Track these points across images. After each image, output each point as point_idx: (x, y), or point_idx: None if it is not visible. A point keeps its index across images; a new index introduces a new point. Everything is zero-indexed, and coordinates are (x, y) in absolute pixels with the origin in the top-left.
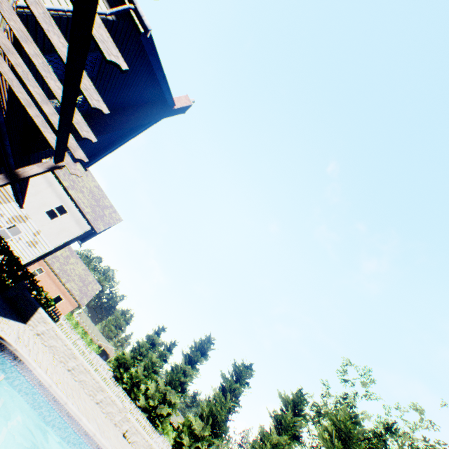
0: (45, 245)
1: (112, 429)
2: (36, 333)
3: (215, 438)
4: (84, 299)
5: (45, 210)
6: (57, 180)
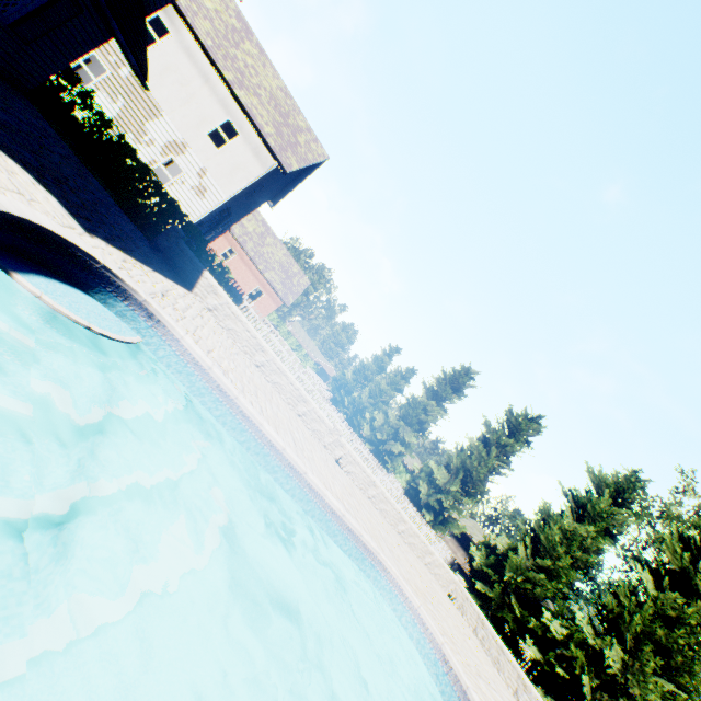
0: (217, 195)
1: (319, 450)
2: (206, 308)
3: (465, 497)
4: (289, 296)
5: (207, 131)
6: (214, 69)
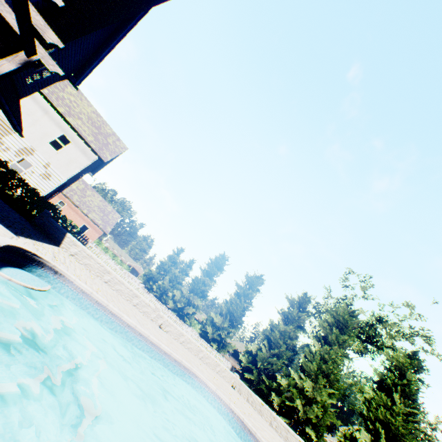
0: (59, 178)
1: (150, 323)
2: (70, 254)
3: (232, 328)
4: (107, 227)
5: (48, 141)
6: (51, 106)
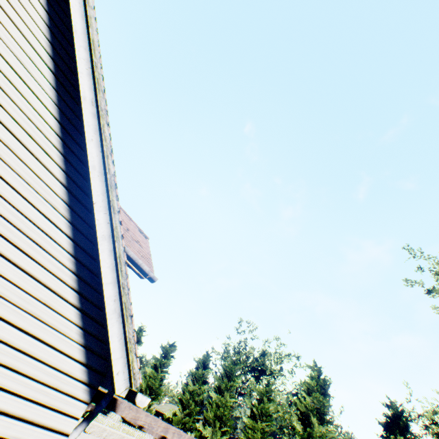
0: None
1: None
2: None
3: (153, 401)
4: None
5: None
6: None
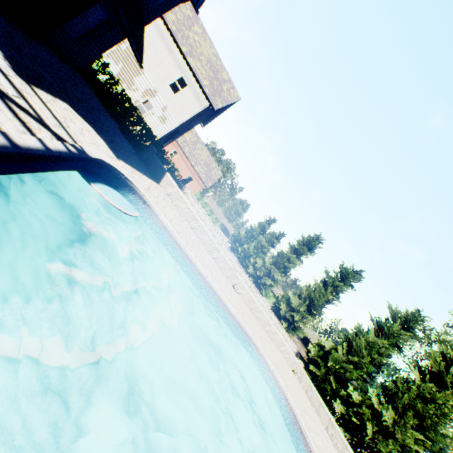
0: (172, 122)
1: (224, 279)
2: (166, 194)
3: (308, 315)
4: (208, 182)
5: (169, 83)
6: (176, 45)
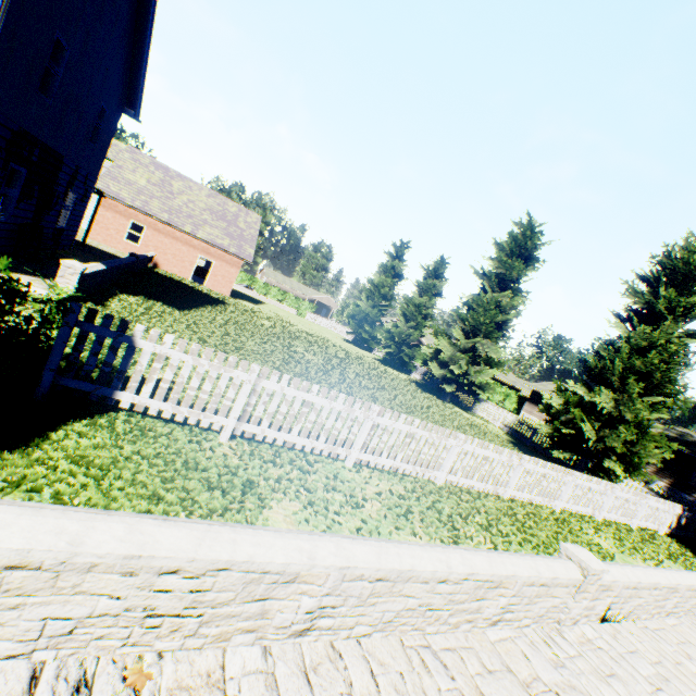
0: None
1: None
2: None
3: (649, 413)
4: (245, 248)
5: None
6: None
